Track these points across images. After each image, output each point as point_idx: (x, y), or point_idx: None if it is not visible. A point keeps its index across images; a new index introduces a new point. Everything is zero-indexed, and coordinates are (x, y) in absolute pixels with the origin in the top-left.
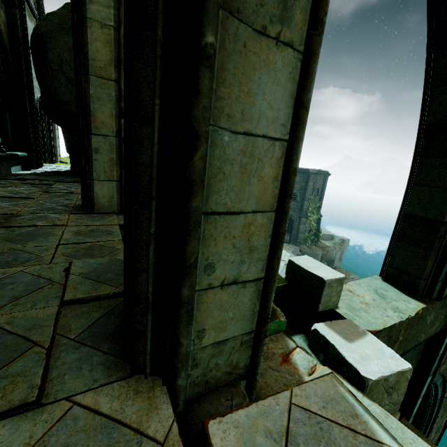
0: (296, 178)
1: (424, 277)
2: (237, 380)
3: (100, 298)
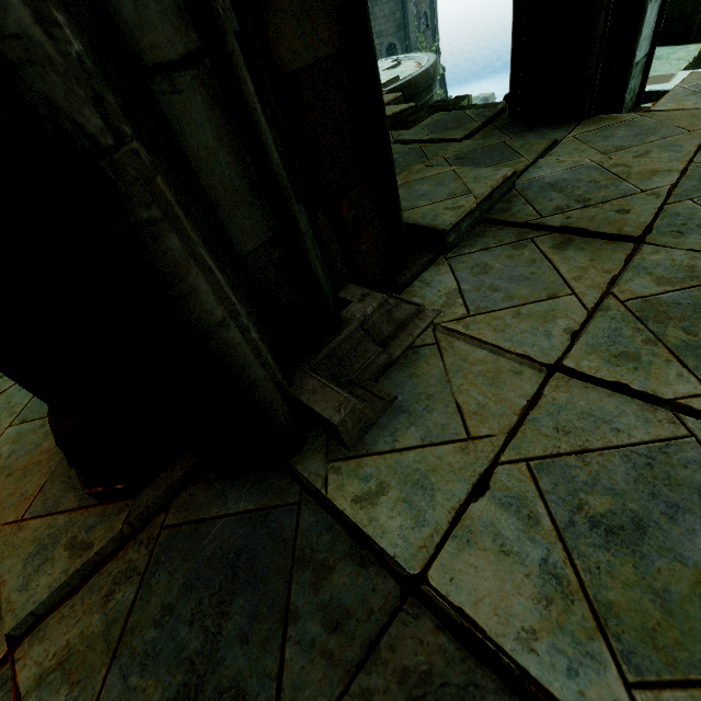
0: (383, 9)
1: (700, 9)
2: (632, 108)
3: (478, 130)
